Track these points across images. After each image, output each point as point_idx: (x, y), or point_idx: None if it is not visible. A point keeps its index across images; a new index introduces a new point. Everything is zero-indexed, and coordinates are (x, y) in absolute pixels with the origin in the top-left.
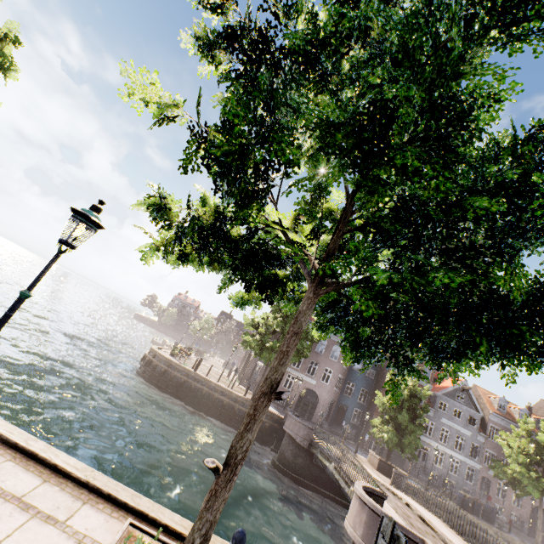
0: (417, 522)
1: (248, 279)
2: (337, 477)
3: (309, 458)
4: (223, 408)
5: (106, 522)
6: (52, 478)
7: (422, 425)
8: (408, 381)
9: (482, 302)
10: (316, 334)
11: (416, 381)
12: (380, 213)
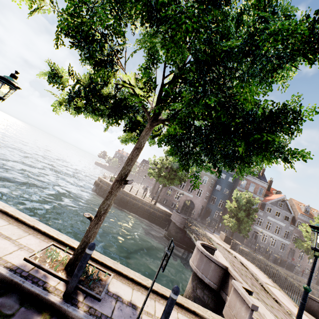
0: (238, 264)
1: (125, 125)
2: (194, 241)
3: (184, 234)
4: (138, 208)
5: (39, 242)
6: (14, 223)
7: (252, 218)
8: (246, 194)
9: (244, 121)
10: (172, 159)
11: (251, 194)
12: (182, 67)
